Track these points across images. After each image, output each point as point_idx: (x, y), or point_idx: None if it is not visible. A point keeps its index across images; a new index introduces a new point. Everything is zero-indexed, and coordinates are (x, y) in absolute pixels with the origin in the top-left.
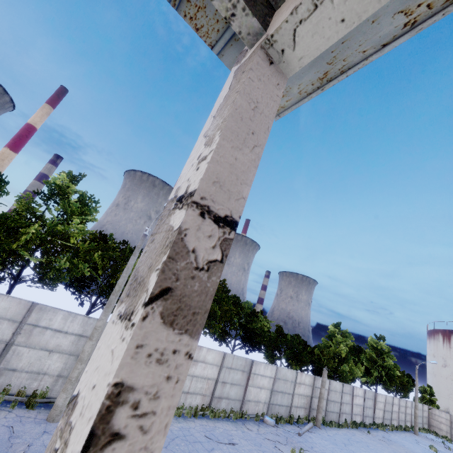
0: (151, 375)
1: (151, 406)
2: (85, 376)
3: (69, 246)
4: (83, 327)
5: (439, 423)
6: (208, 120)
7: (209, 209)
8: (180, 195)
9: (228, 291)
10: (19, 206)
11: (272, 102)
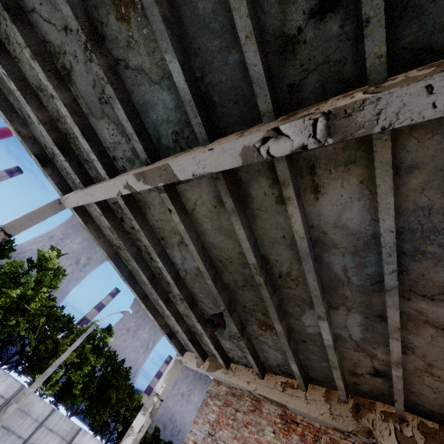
0: (146, 424)
1: (144, 429)
2: (134, 423)
3: (26, 308)
4: (8, 388)
5: None
6: (166, 371)
7: (160, 398)
8: (156, 392)
9: (128, 379)
10: (8, 265)
11: (178, 373)
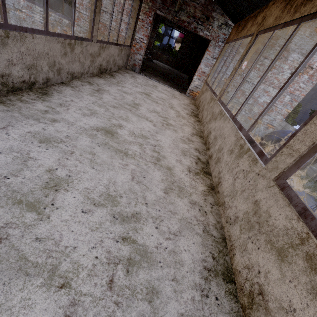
0: None
1: None
2: None
3: None
4: None
5: (275, 130)
6: None
7: None
8: None
9: None
10: None
11: None
